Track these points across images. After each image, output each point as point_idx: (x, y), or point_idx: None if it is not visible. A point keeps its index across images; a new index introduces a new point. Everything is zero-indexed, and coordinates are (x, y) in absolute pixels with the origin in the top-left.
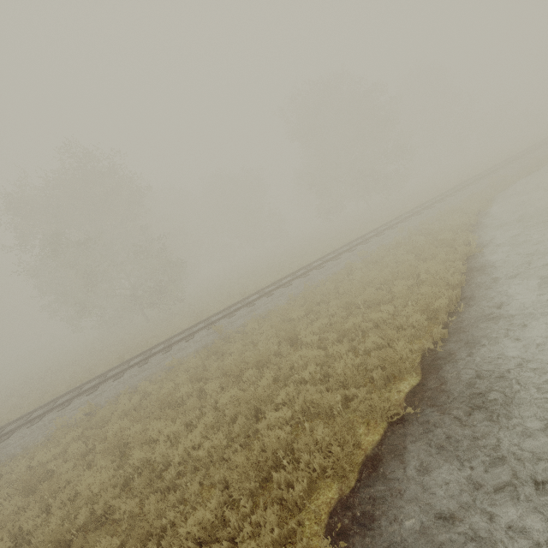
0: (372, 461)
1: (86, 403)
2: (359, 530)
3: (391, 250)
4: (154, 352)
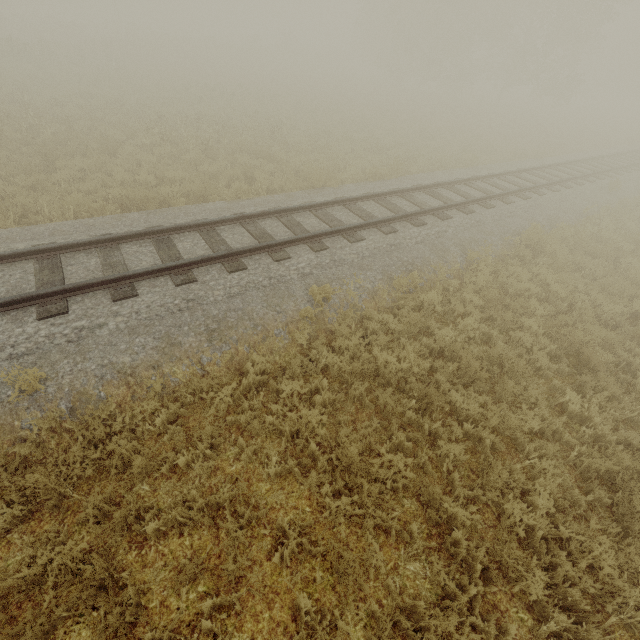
0: None
1: None
2: None
3: None
4: None
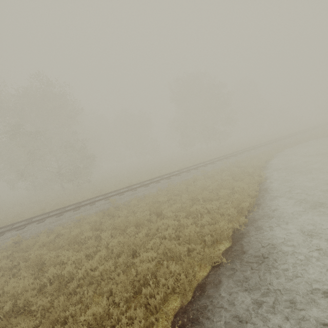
0: (201, 286)
1: (15, 235)
2: (191, 325)
3: (219, 172)
4: (68, 209)
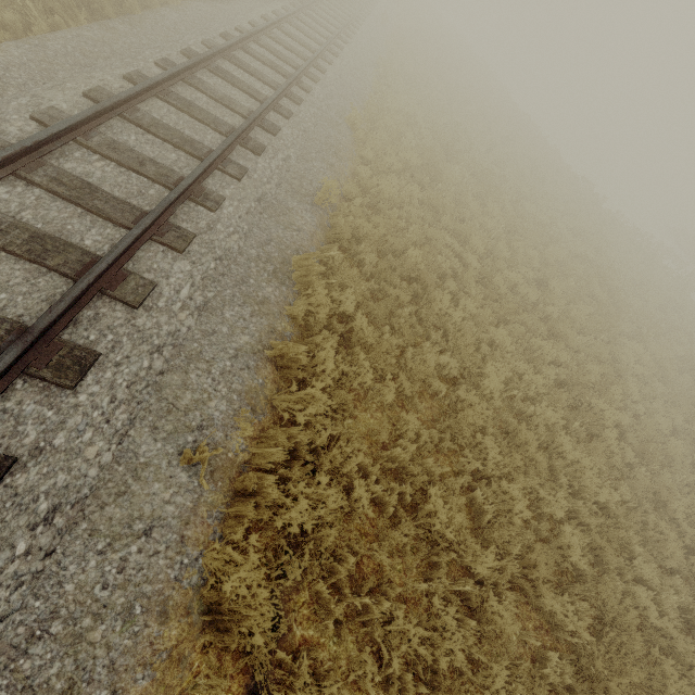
0: None
1: None
2: None
3: None
4: None
